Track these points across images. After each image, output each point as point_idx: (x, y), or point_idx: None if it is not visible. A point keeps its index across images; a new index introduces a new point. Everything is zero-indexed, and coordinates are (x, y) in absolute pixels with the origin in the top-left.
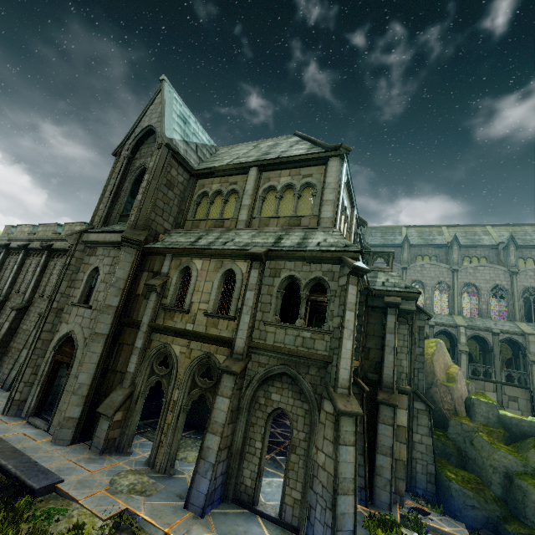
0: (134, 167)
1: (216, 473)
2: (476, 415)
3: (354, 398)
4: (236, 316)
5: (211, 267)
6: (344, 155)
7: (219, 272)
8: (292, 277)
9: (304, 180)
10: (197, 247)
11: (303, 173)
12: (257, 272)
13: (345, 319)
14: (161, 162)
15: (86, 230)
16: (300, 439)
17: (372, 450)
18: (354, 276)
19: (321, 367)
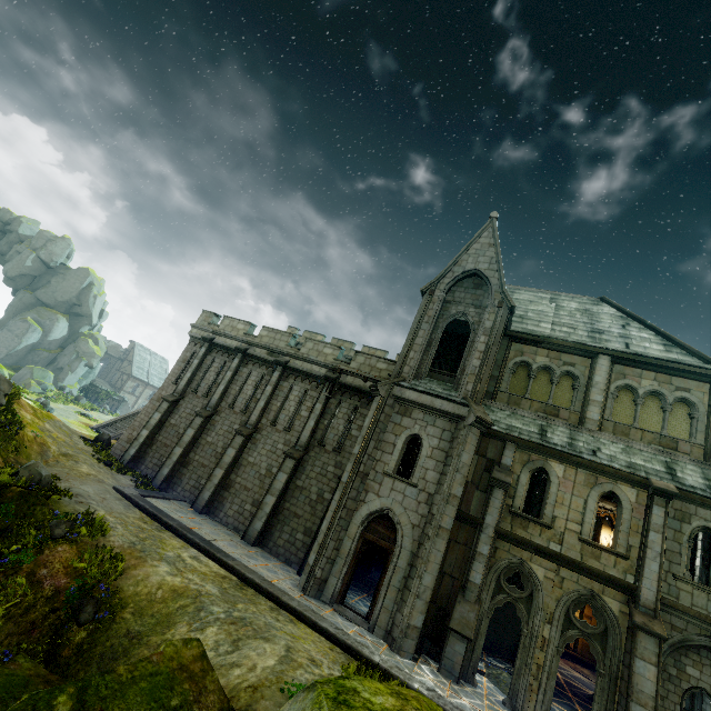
0: (447, 313)
1: None
2: None
3: None
4: (628, 554)
5: (580, 479)
6: None
7: (594, 490)
8: (706, 529)
9: (679, 394)
10: (560, 448)
11: (676, 384)
12: (662, 511)
13: None
14: (501, 325)
15: (397, 381)
16: None
17: None
18: None
19: None
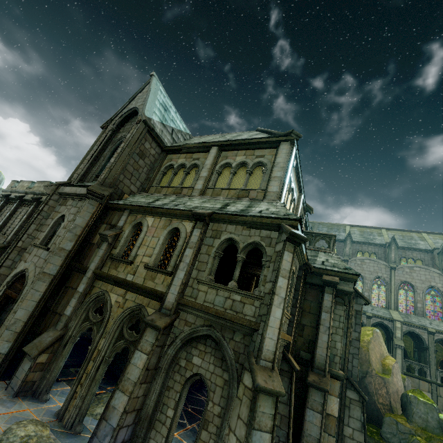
0: (116, 138)
1: (116, 440)
2: (413, 416)
3: (277, 374)
4: (174, 272)
5: (161, 224)
6: (295, 141)
7: (166, 230)
8: (231, 240)
9: (257, 160)
10: (152, 205)
11: (257, 154)
12: (199, 232)
13: (277, 285)
14: (137, 134)
15: (64, 183)
16: (214, 413)
17: (297, 438)
18: (291, 243)
19: (247, 334)
